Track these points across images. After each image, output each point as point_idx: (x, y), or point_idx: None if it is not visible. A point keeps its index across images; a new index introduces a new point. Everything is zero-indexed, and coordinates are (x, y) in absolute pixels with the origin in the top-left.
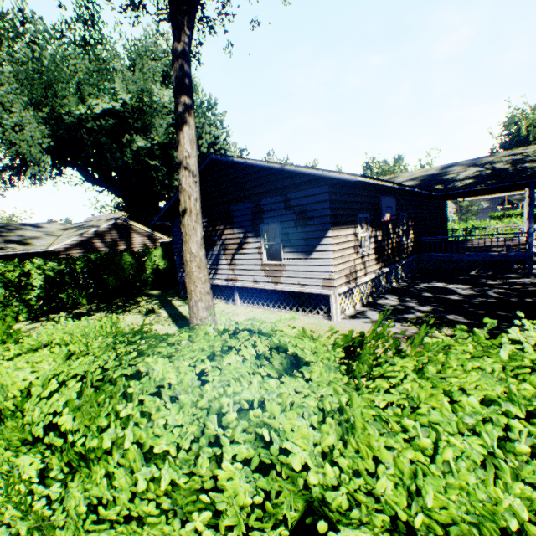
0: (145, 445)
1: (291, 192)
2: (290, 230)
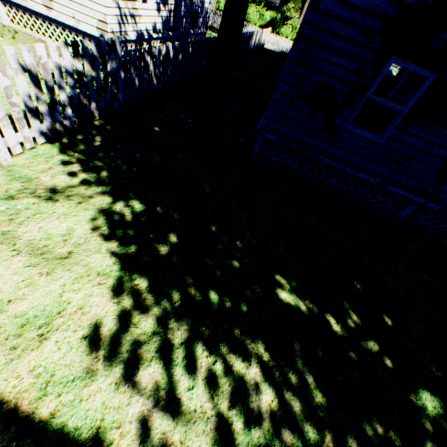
0: None
1: None
2: None
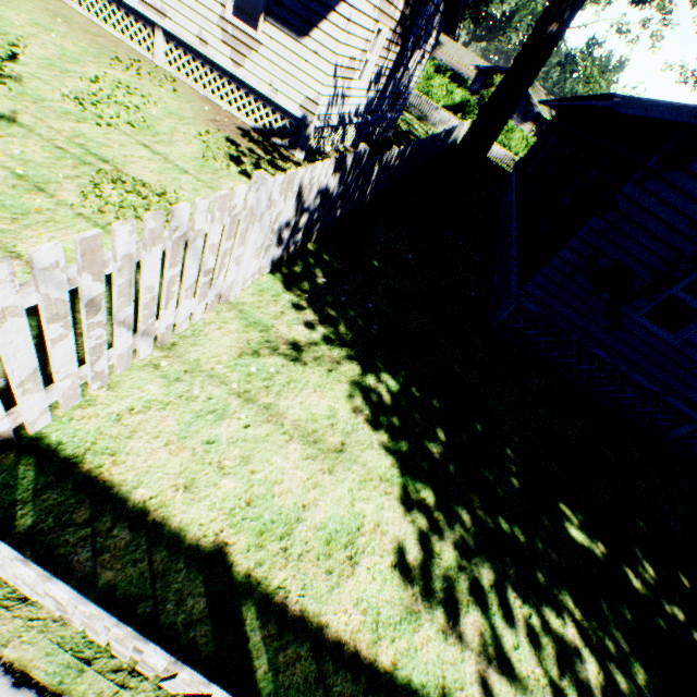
0: (519, 134)
1: (529, 105)
2: (520, 116)
